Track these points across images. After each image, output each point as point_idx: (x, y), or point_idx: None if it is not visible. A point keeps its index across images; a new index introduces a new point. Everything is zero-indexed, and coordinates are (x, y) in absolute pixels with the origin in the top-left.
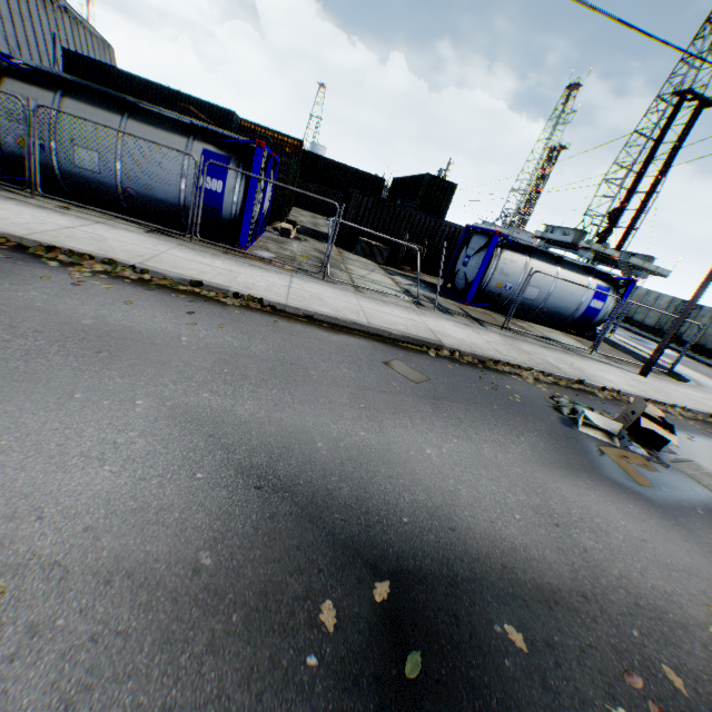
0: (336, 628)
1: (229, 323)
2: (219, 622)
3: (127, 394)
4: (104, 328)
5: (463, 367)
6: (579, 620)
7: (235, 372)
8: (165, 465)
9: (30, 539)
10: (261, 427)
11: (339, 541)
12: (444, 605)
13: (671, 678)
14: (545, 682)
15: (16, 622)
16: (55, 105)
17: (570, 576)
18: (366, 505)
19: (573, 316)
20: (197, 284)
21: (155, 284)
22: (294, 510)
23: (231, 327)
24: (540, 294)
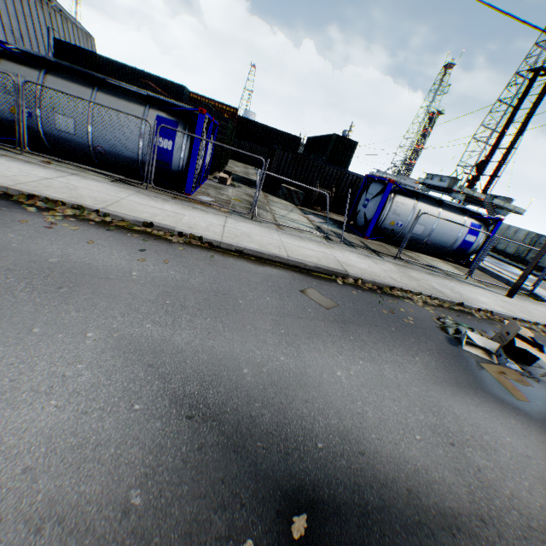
0: None
1: (173, 258)
2: None
3: (80, 327)
4: (67, 266)
5: (365, 293)
6: None
7: (175, 303)
8: (106, 397)
9: None
10: (195, 355)
11: (261, 471)
12: (357, 538)
13: None
14: None
15: None
16: (39, 80)
17: (468, 499)
18: (285, 431)
19: (451, 247)
20: (149, 225)
21: (114, 225)
22: (220, 439)
23: (175, 262)
24: (425, 230)
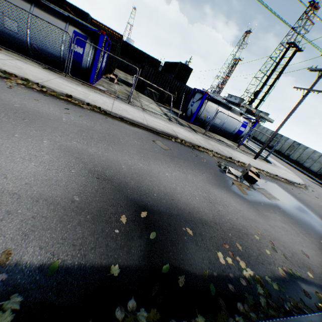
0: (126, 223)
1: (85, 115)
2: (82, 217)
3: (39, 137)
4: (25, 109)
5: (185, 147)
6: (212, 229)
7: (87, 135)
8: (58, 166)
9: (3, 184)
10: (99, 157)
11: (129, 198)
12: (166, 221)
13: (238, 246)
14: (197, 244)
15: (1, 210)
16: None
17: (212, 217)
18: (140, 188)
19: (233, 133)
20: (69, 96)
21: (48, 93)
22: (112, 187)
23: (86, 117)
24: (221, 122)
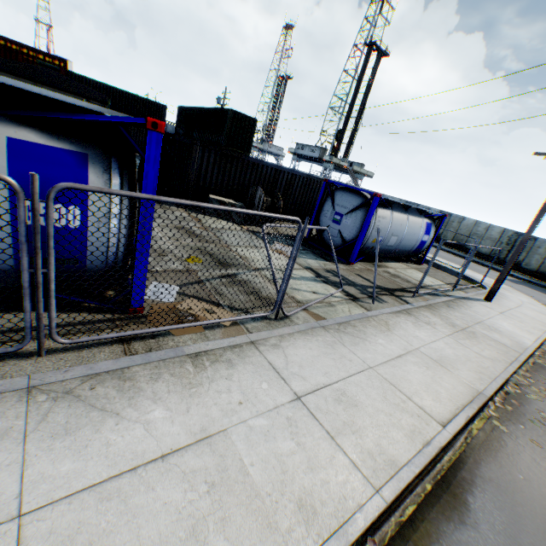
0: None
1: None
2: None
3: None
4: None
5: (528, 427)
6: None
7: None
8: None
9: None
10: None
11: None
12: None
13: None
14: None
15: None
16: None
17: None
18: None
19: (411, 250)
20: None
21: None
22: None
23: None
24: (397, 240)
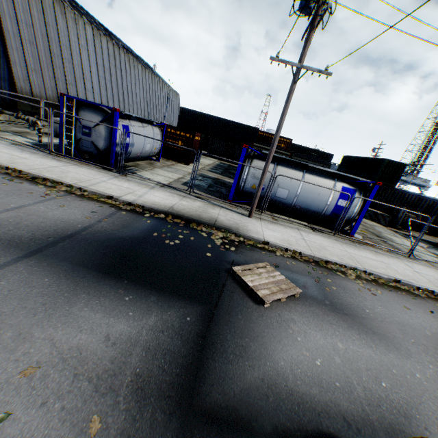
0: None
1: None
2: None
3: None
4: None
5: None
6: None
7: None
8: None
9: None
10: None
11: None
12: None
13: None
14: None
15: None
16: (273, 169)
17: None
18: None
19: None
20: (396, 281)
21: (381, 283)
22: None
23: None
24: None
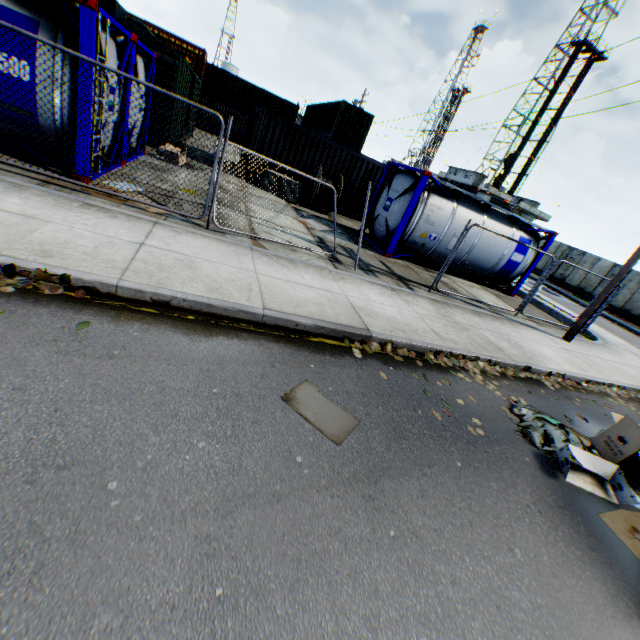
0: None
1: None
2: None
3: None
4: None
5: (400, 372)
6: None
7: None
8: None
9: None
10: None
11: None
12: None
13: None
14: None
15: None
16: None
17: None
18: None
19: (493, 269)
20: None
21: None
22: None
23: None
24: (464, 245)
